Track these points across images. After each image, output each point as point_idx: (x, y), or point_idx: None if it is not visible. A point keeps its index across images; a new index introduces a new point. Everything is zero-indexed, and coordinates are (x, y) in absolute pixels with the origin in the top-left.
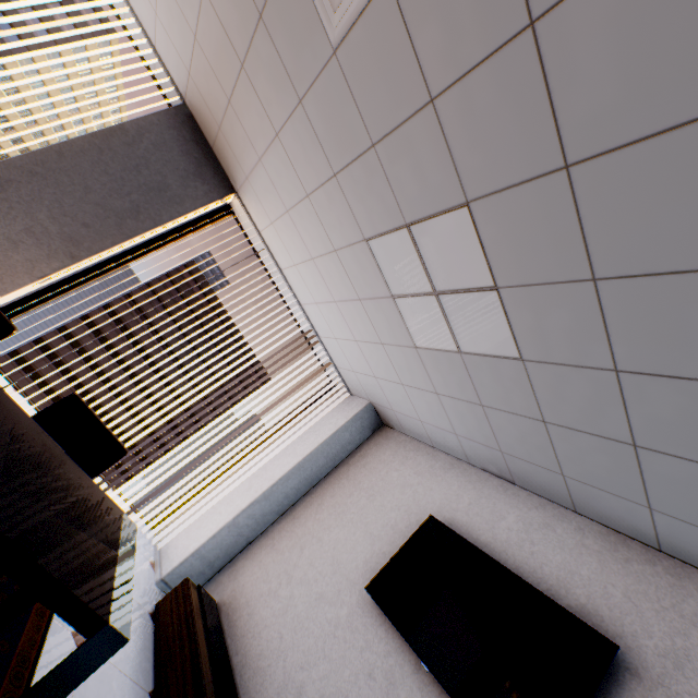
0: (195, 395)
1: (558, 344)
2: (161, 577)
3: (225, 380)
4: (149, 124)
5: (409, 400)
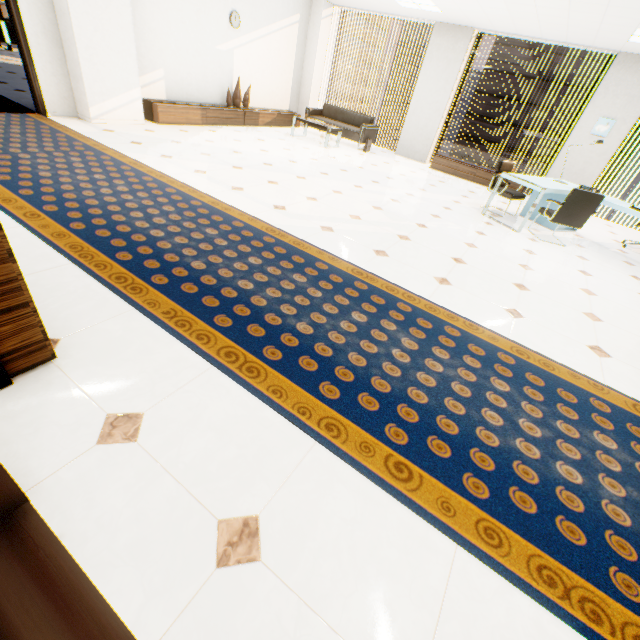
0: None
1: None
2: None
3: None
4: None
5: None
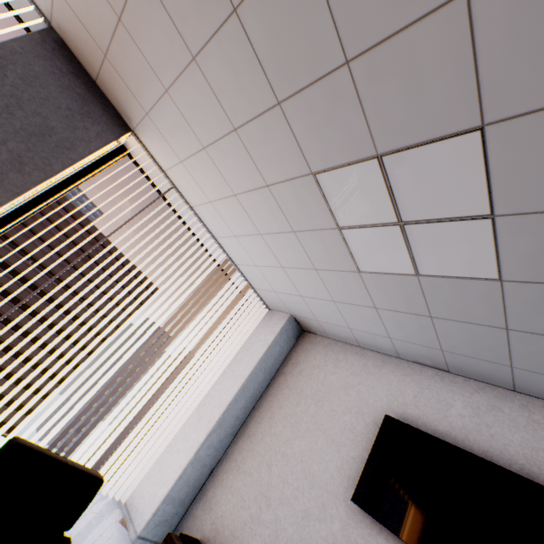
0: (93, 314)
1: None
2: (137, 535)
3: (117, 296)
4: (11, 53)
5: (339, 313)
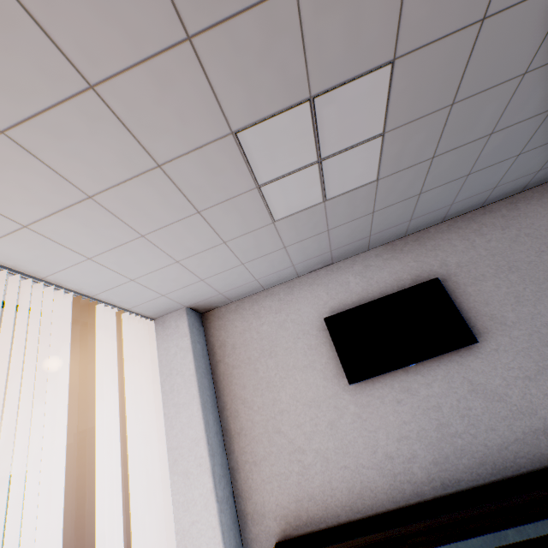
0: None
1: (408, 157)
2: None
3: None
4: None
5: (247, 272)
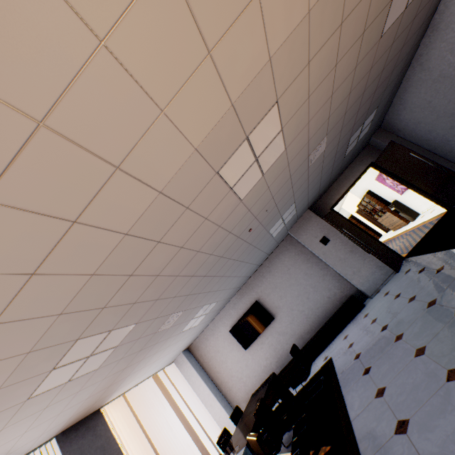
0: None
1: (222, 295)
2: None
3: None
4: None
5: (196, 333)
